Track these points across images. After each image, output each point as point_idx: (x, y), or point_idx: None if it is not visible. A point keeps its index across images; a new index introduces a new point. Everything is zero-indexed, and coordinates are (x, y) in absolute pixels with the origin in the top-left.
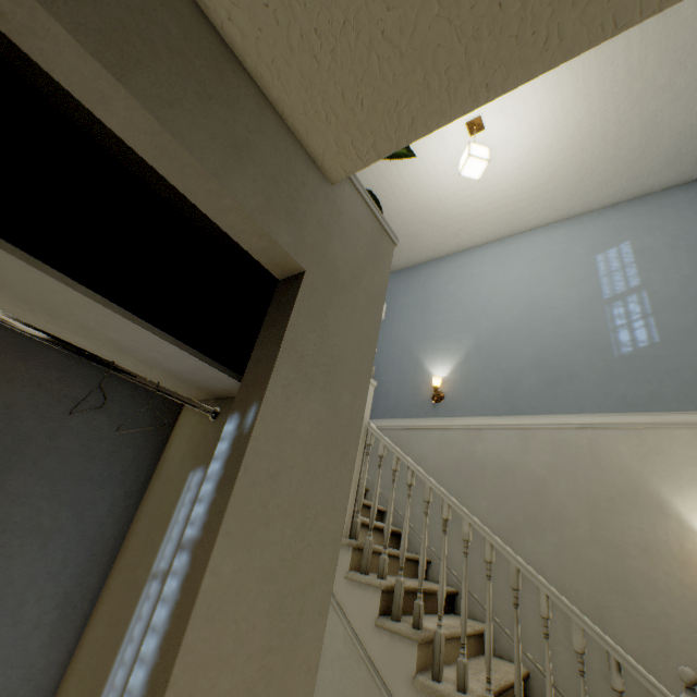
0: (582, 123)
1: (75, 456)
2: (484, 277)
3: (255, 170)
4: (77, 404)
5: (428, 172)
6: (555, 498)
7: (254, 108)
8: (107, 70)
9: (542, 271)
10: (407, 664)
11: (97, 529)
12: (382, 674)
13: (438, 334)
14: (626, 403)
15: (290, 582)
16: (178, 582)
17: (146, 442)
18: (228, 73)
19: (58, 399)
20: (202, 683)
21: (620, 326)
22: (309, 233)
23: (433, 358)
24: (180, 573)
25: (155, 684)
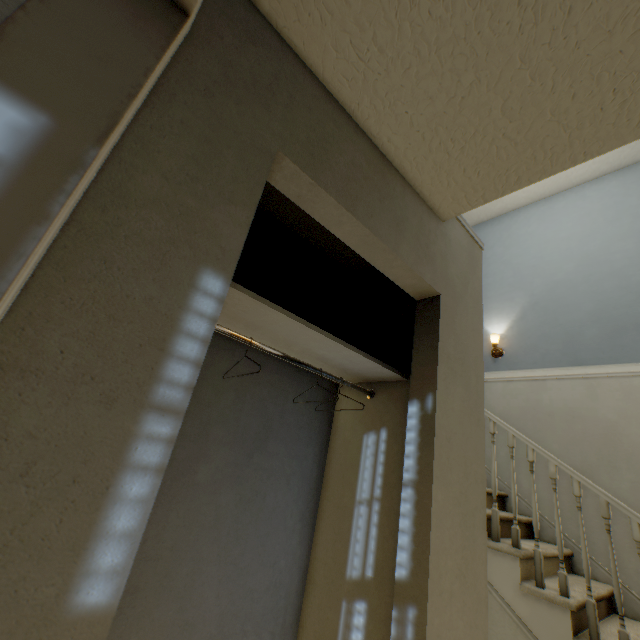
0: None
1: (293, 427)
2: (531, 236)
3: (408, 235)
4: (298, 396)
5: None
6: (629, 440)
7: (400, 190)
8: (348, 211)
9: (595, 226)
10: (512, 574)
11: (309, 473)
12: (490, 581)
13: (490, 295)
14: None
15: (465, 506)
16: (410, 505)
17: (323, 415)
18: (386, 175)
19: (279, 392)
20: (440, 561)
21: None
22: (437, 266)
23: (488, 318)
24: (409, 500)
25: (418, 560)
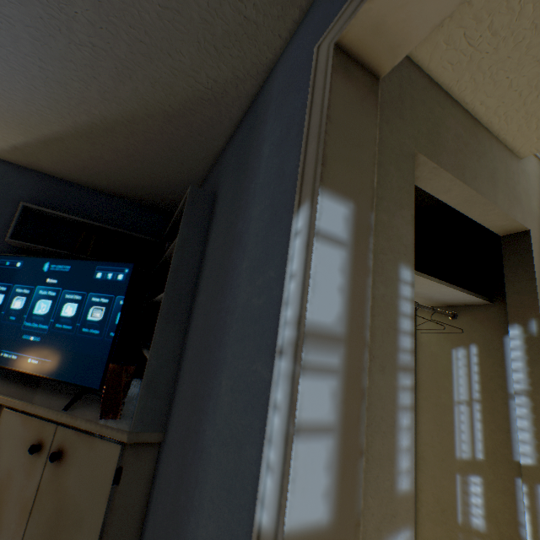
0: None
1: None
2: None
3: (499, 184)
4: None
5: None
6: None
7: (487, 144)
8: (460, 181)
9: None
10: None
11: None
12: None
13: None
14: None
15: None
16: (526, 409)
17: None
18: (477, 134)
19: None
20: None
21: None
22: (523, 203)
23: None
24: (525, 405)
25: None
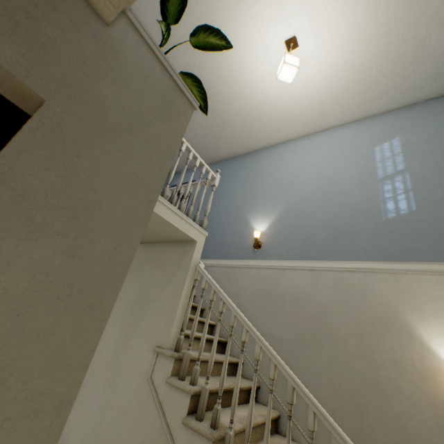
0: (370, 44)
1: None
2: (295, 161)
3: None
4: None
5: (257, 81)
6: (333, 321)
7: None
8: None
9: (336, 158)
10: None
11: None
12: None
13: (261, 201)
14: (389, 254)
15: None
16: None
17: None
18: None
19: None
20: None
21: (388, 198)
22: (59, 62)
23: (256, 218)
24: None
25: None
